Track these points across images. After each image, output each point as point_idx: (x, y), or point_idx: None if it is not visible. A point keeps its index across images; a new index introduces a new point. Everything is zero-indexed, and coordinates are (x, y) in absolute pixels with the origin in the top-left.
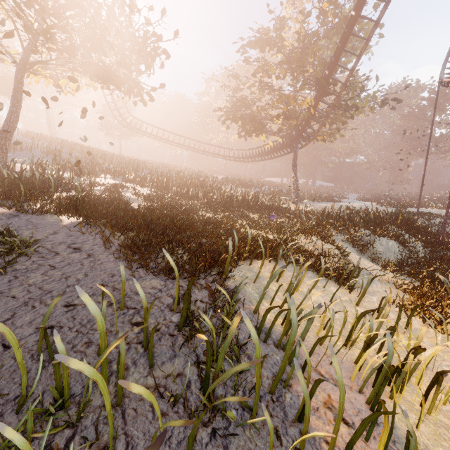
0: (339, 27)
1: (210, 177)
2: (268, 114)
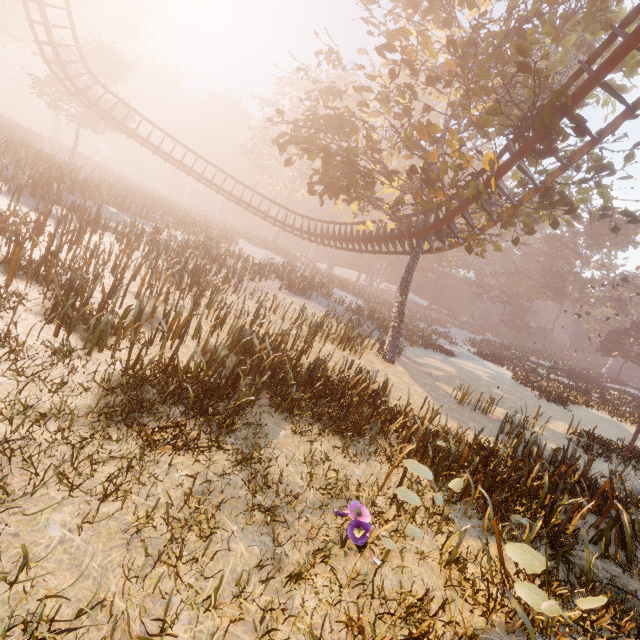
0: (590, 15)
1: (233, 255)
2: (381, 162)
